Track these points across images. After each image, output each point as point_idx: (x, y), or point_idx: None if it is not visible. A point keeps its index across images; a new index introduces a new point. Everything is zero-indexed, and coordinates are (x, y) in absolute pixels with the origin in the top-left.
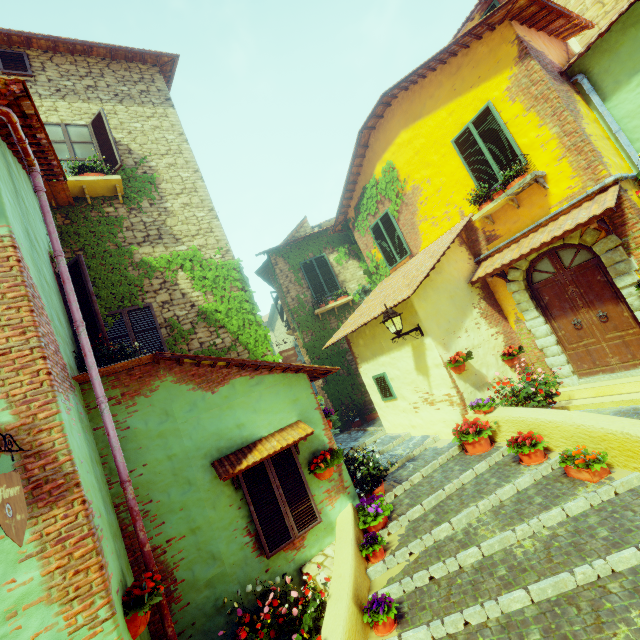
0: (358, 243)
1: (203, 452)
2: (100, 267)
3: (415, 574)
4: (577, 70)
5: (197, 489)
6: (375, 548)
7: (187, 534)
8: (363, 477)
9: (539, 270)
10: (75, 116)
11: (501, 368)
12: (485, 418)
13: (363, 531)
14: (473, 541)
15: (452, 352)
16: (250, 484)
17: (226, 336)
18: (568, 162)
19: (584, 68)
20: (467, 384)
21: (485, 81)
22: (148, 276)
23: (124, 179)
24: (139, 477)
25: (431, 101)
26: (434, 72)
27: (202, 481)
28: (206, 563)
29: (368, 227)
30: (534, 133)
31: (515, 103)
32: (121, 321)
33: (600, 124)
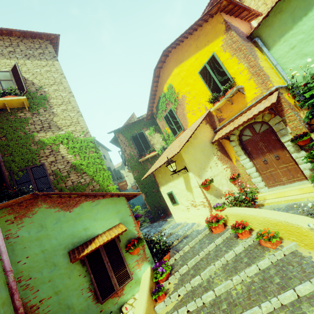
0: (159, 125)
1: (63, 246)
2: (15, 145)
3: (179, 309)
4: (255, 35)
5: (59, 268)
6: (159, 294)
7: (52, 295)
8: (157, 250)
9: (245, 135)
10: (2, 66)
11: (229, 185)
12: (221, 213)
13: (156, 282)
14: (211, 287)
15: (203, 179)
16: (91, 262)
17: (87, 177)
18: (253, 80)
19: (258, 34)
20: (212, 195)
21: (211, 42)
22: (42, 148)
23: (29, 98)
24: (23, 265)
25: (187, 53)
26: (187, 39)
27: (62, 263)
28: (64, 311)
29: (163, 116)
30: (236, 67)
31: (226, 52)
32: (27, 173)
33: (268, 61)
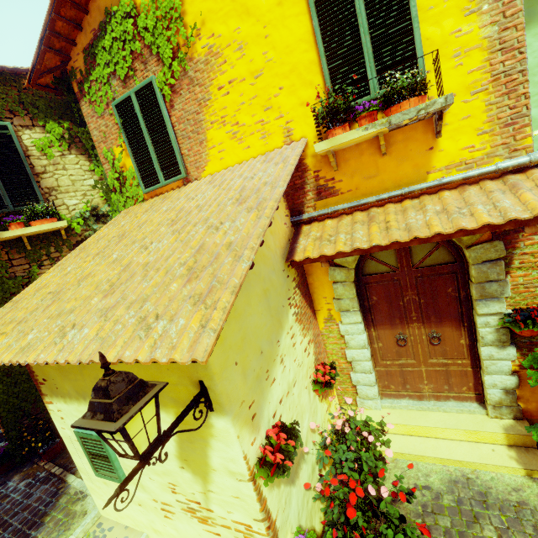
0: (89, 126)
1: None
2: None
3: None
4: None
5: None
6: None
7: None
8: None
9: (377, 258)
10: None
11: (313, 405)
12: None
13: None
14: None
15: (264, 427)
16: None
17: None
18: (486, 102)
19: None
20: (282, 487)
21: None
22: None
23: None
24: None
25: None
26: None
27: None
28: None
29: (111, 100)
30: (454, 22)
31: None
32: None
33: None
